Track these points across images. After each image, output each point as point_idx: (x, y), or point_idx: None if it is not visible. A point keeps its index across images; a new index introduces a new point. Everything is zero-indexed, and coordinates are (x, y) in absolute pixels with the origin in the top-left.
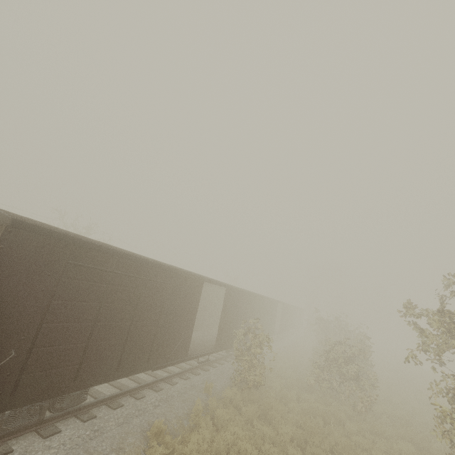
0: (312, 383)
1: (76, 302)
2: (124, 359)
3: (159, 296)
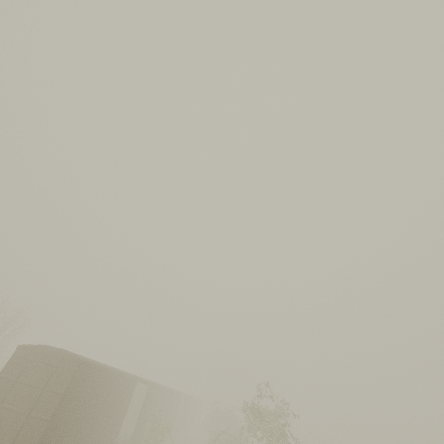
0: None
1: (84, 402)
2: (88, 443)
3: (114, 395)
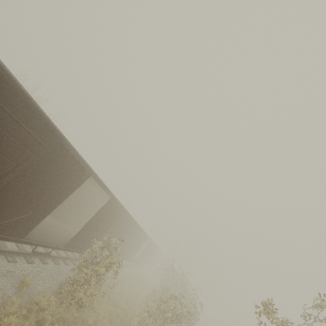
0: (135, 325)
1: None
2: None
3: (21, 150)
